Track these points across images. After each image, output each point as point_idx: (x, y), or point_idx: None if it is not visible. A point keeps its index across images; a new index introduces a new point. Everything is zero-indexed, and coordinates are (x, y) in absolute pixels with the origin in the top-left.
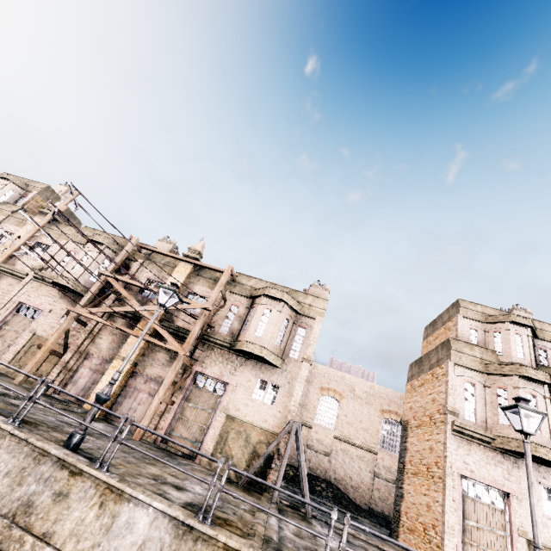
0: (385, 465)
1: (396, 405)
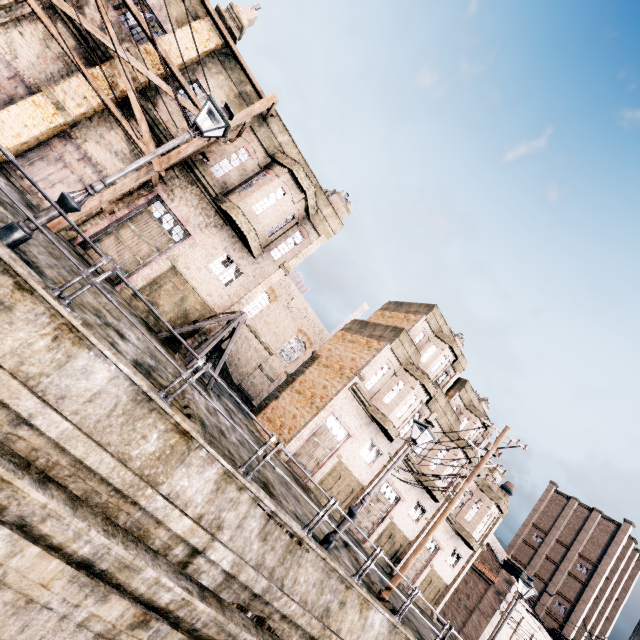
0: (272, 365)
1: (313, 333)
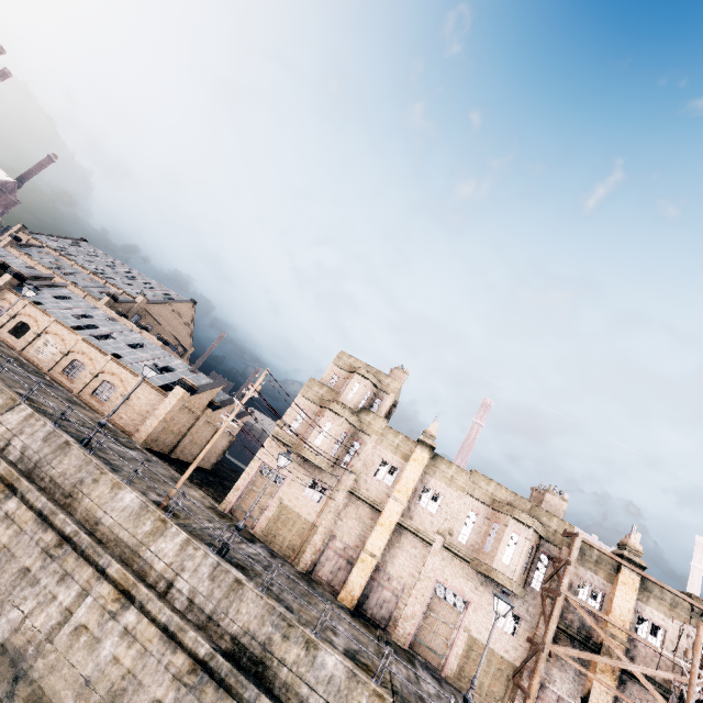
0: None
1: None
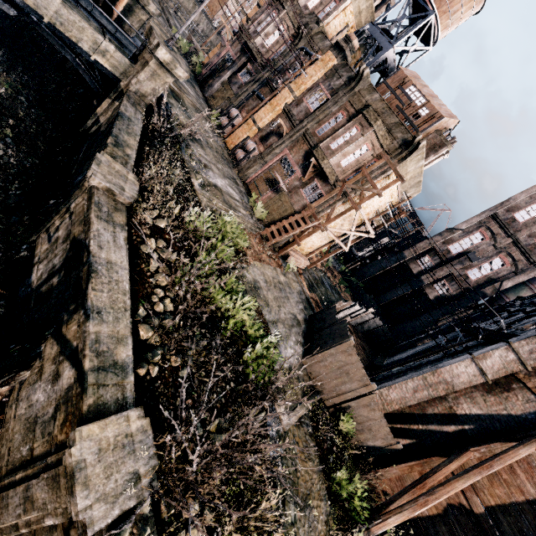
0: None
1: None
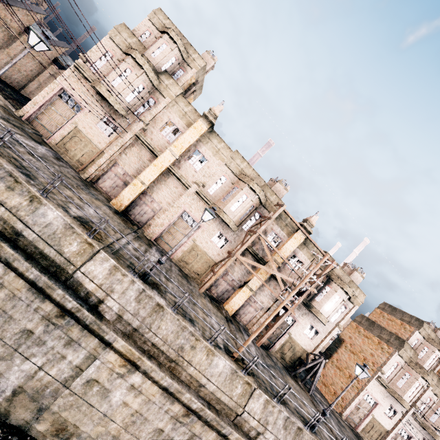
0: None
1: None
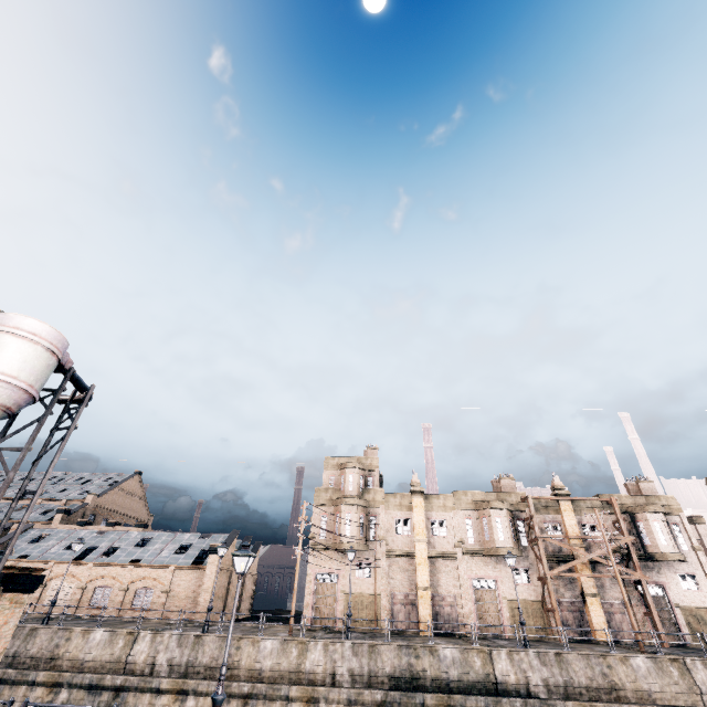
0: None
1: None
